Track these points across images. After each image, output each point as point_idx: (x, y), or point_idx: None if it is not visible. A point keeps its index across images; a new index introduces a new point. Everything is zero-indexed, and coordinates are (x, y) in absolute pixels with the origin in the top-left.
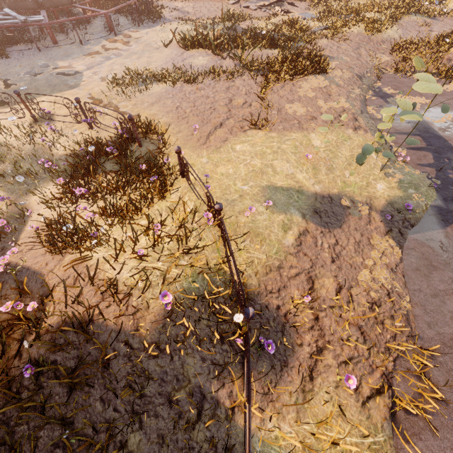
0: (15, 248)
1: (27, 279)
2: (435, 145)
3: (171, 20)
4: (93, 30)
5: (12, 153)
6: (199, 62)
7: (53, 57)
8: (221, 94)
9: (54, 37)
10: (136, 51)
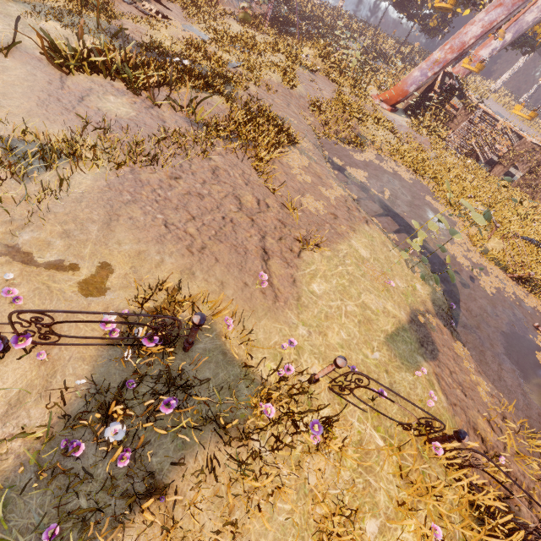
0: None
1: None
2: (402, 224)
3: None
4: None
5: None
6: (119, 109)
7: None
8: (215, 187)
9: None
10: None
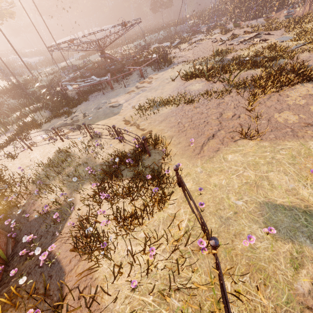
0: (54, 244)
1: (54, 275)
2: None
3: (178, 64)
4: (132, 78)
5: (75, 160)
6: (195, 88)
7: (109, 97)
8: (212, 110)
9: (112, 86)
10: (154, 86)
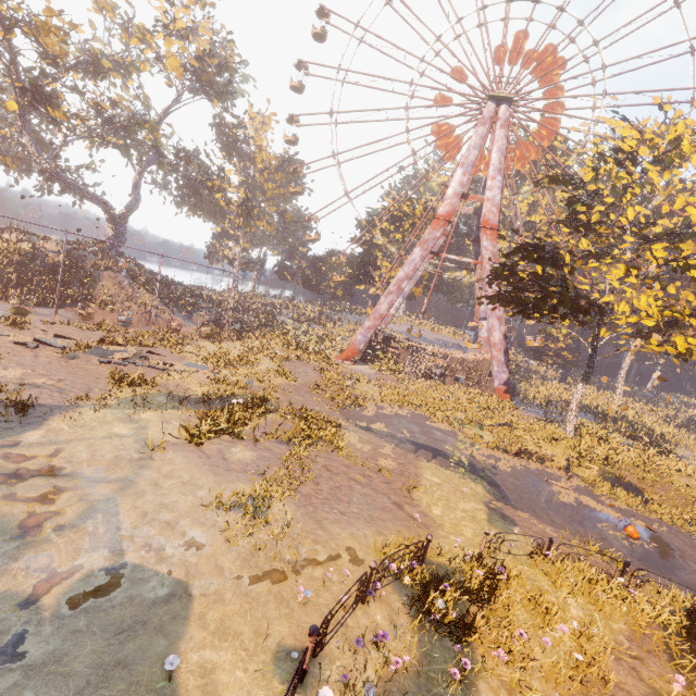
0: None
1: None
2: (432, 450)
3: (66, 406)
4: None
5: None
6: (247, 455)
7: None
8: (339, 479)
9: None
10: (118, 476)
